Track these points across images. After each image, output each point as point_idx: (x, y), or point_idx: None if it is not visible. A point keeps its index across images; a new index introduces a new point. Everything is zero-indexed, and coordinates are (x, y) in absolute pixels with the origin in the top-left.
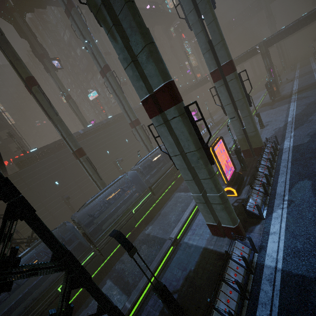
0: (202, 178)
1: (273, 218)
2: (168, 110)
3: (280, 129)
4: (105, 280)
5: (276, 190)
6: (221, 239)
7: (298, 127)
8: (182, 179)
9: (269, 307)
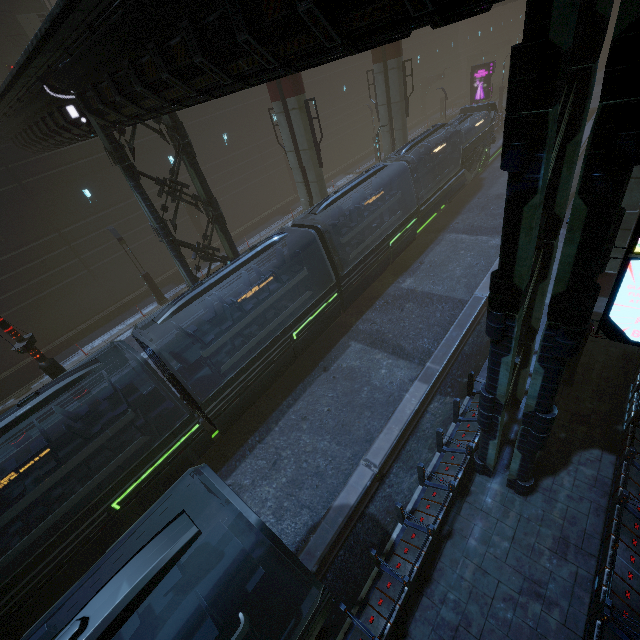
0: None
1: None
2: None
3: None
4: (345, 342)
5: None
6: (603, 299)
7: None
8: (454, 214)
9: None
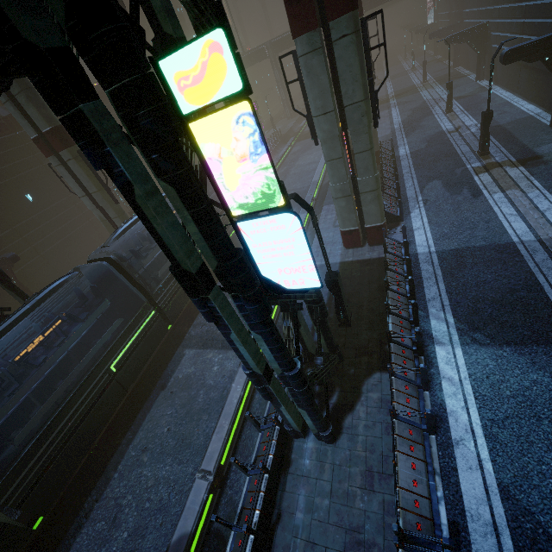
0: (357, 151)
1: (412, 218)
2: (336, 20)
3: (388, 137)
4: (180, 352)
5: (407, 194)
6: (360, 249)
7: (410, 133)
8: None
9: (434, 278)
